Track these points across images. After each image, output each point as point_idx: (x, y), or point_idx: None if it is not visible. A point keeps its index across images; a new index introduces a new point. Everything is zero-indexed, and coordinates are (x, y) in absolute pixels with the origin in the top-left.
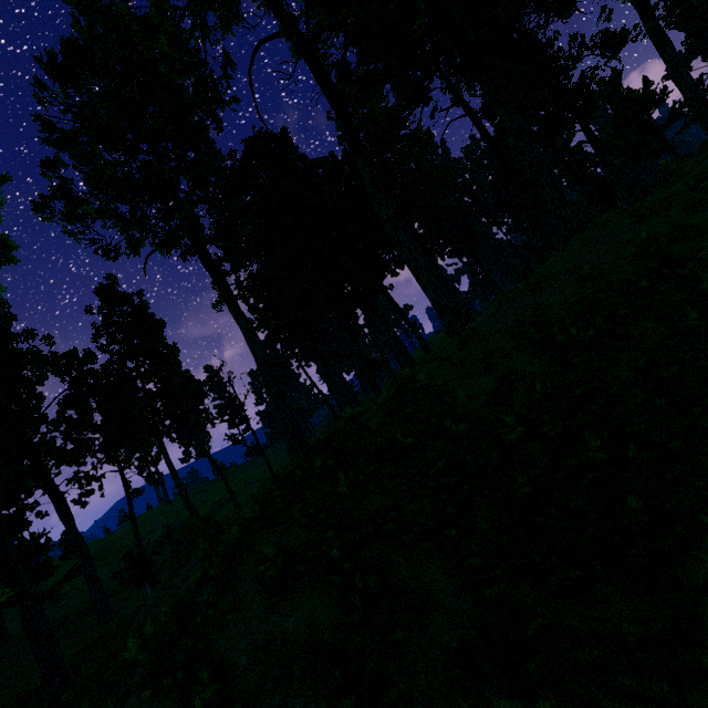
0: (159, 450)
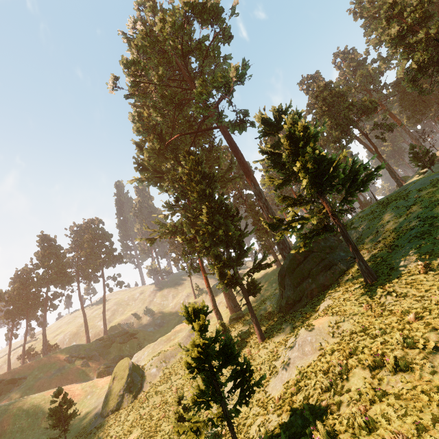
0: None
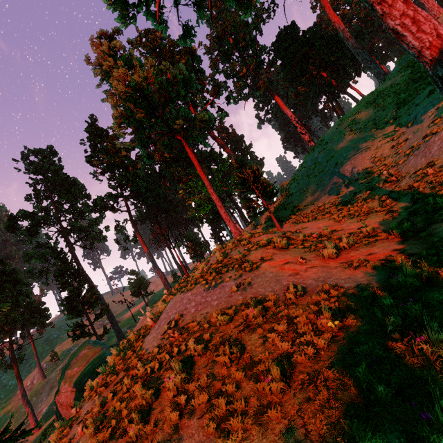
0: None
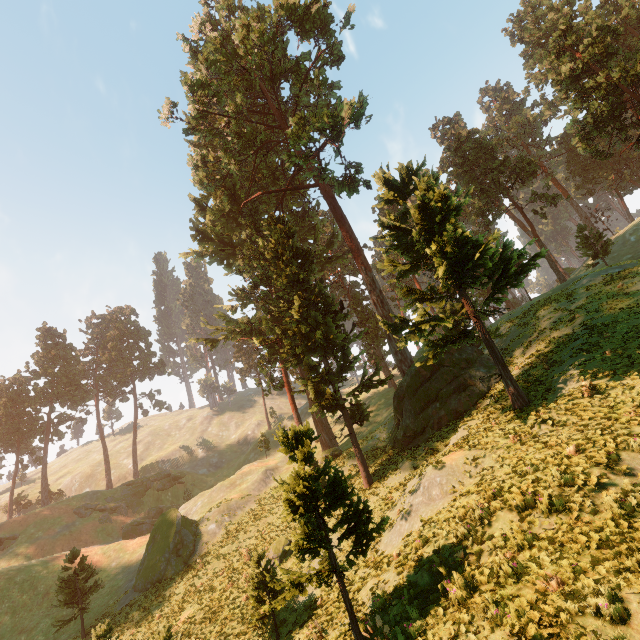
0: None
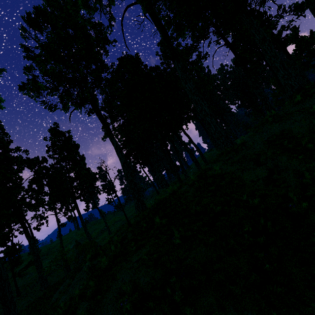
0: (74, 205)
